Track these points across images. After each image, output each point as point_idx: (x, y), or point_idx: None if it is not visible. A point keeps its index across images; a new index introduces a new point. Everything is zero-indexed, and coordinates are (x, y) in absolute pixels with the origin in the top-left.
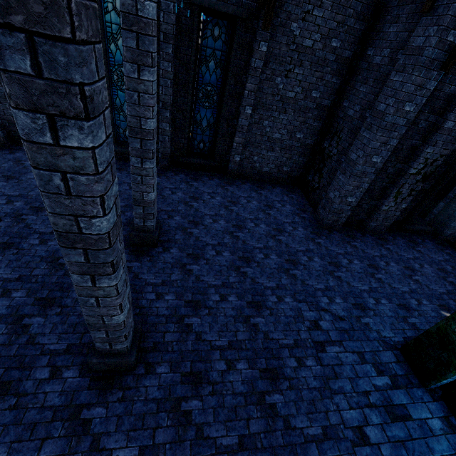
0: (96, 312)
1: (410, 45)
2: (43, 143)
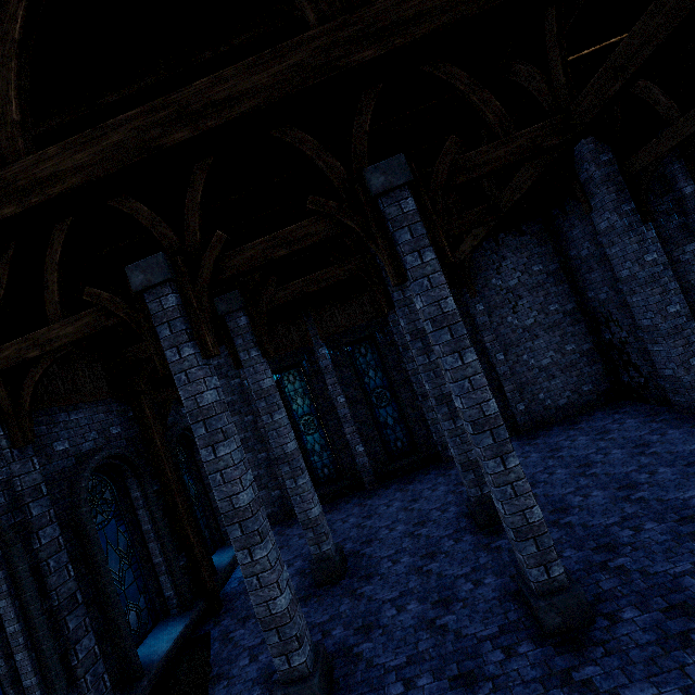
0: (516, 506)
1: (600, 230)
2: (458, 367)
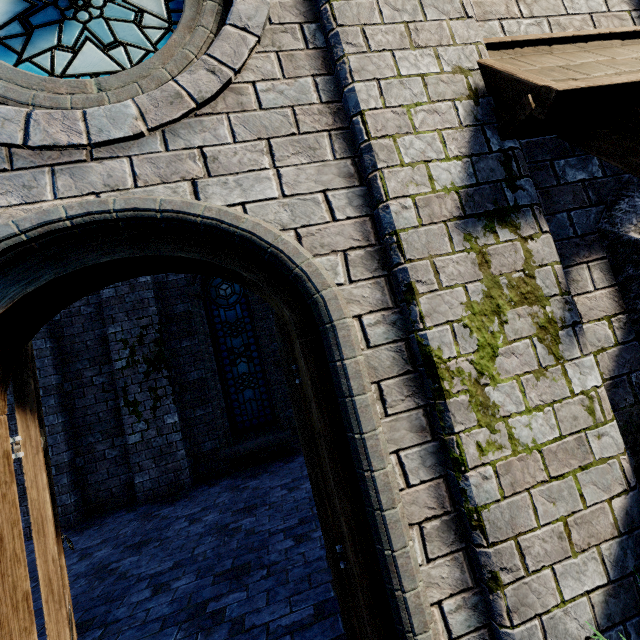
0: None
1: None
2: None
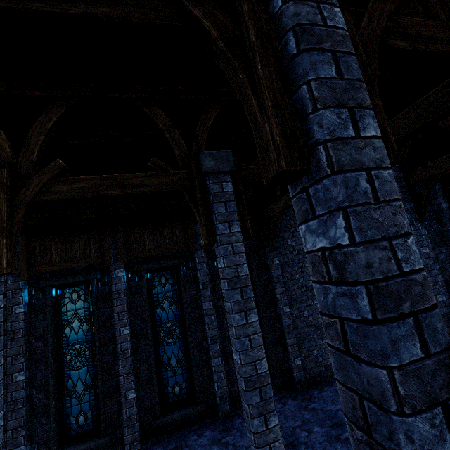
0: None
1: None
2: None
